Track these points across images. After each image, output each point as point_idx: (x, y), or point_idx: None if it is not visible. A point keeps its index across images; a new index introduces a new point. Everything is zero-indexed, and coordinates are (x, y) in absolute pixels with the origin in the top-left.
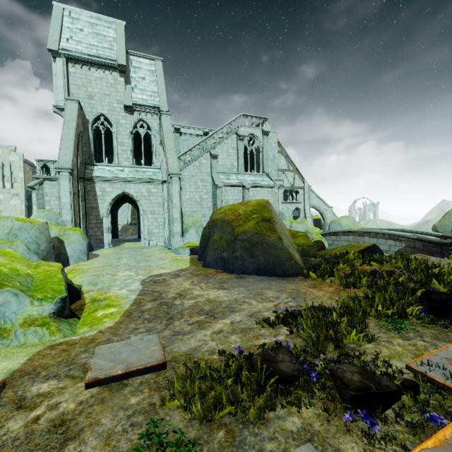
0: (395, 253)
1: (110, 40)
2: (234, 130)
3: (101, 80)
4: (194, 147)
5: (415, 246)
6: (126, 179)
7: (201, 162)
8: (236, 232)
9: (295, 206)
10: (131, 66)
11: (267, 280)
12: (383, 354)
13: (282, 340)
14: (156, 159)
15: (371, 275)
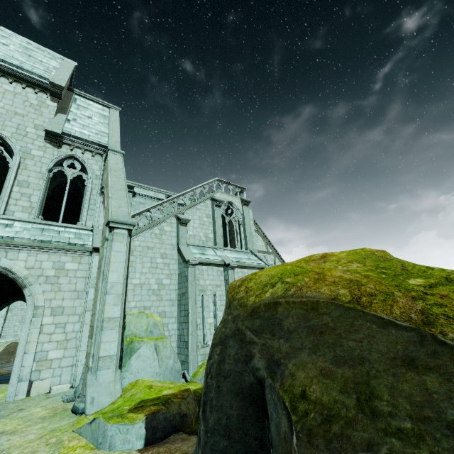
0: None
1: (48, 66)
2: (209, 194)
3: (14, 95)
4: (154, 207)
5: None
6: (10, 239)
7: (163, 228)
8: None
9: None
10: (74, 103)
11: None
12: None
13: None
14: (87, 216)
15: None
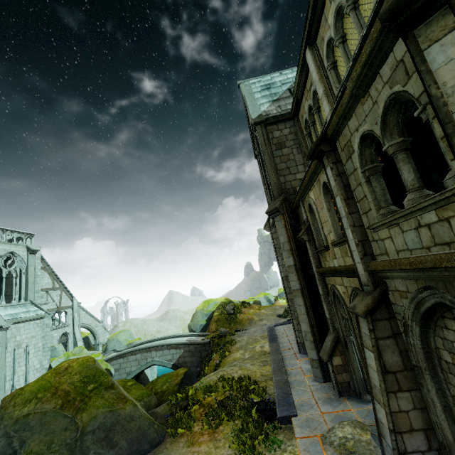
0: (177, 359)
1: None
2: None
3: None
4: None
5: (190, 350)
6: None
7: None
8: (82, 422)
9: (63, 331)
10: None
11: None
12: None
13: None
14: None
15: (221, 407)
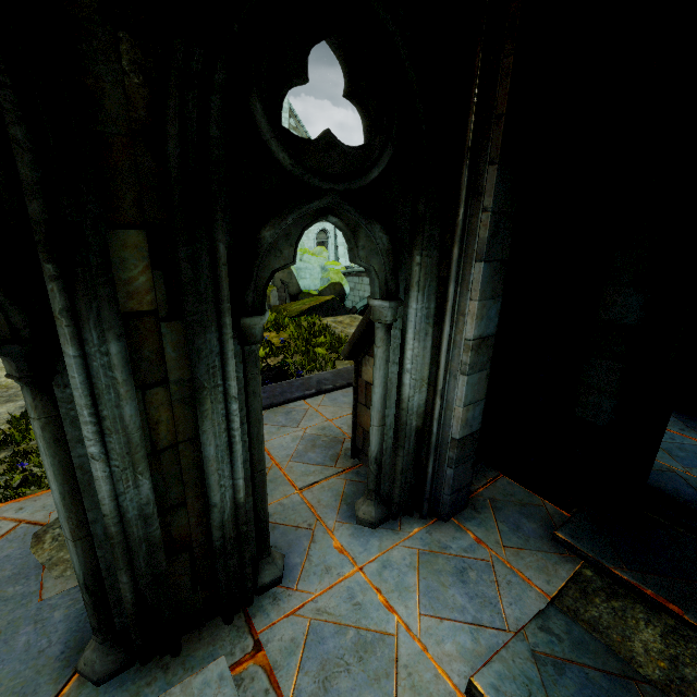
0: None
1: None
2: None
3: None
4: None
5: None
6: None
7: None
8: None
9: (321, 226)
10: None
11: None
12: None
13: (1, 438)
14: None
15: None
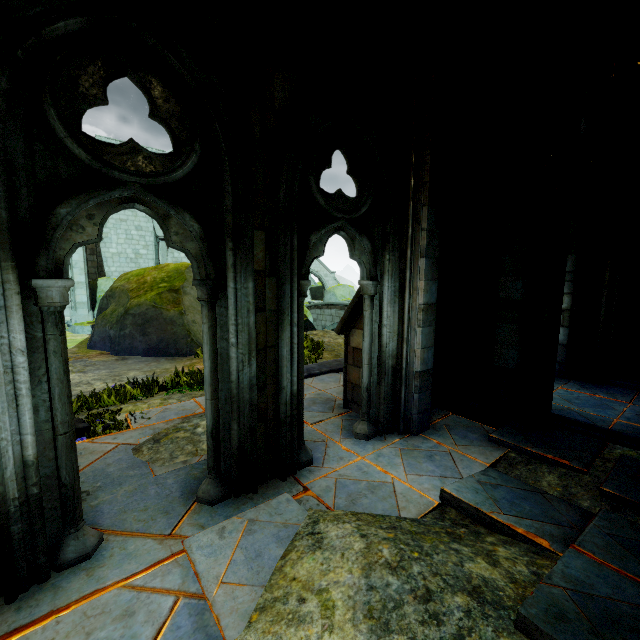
0: None
1: None
2: None
3: None
4: None
5: None
6: None
7: None
8: (129, 304)
9: None
10: None
11: (151, 360)
12: (125, 410)
13: None
14: None
15: None
